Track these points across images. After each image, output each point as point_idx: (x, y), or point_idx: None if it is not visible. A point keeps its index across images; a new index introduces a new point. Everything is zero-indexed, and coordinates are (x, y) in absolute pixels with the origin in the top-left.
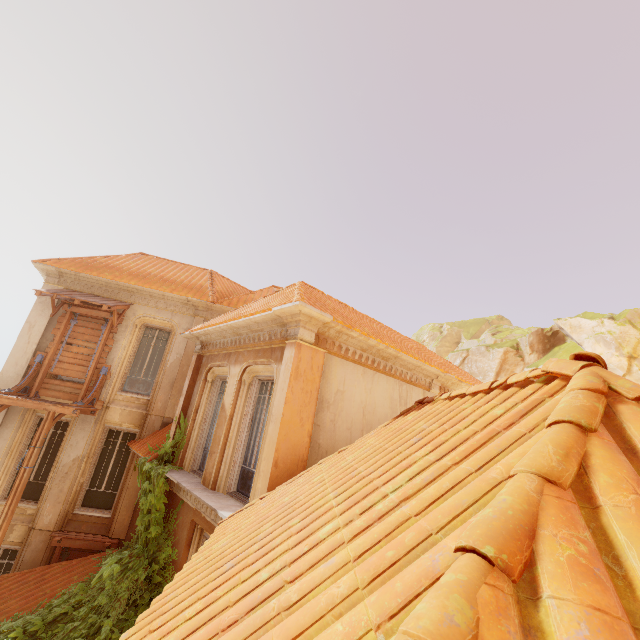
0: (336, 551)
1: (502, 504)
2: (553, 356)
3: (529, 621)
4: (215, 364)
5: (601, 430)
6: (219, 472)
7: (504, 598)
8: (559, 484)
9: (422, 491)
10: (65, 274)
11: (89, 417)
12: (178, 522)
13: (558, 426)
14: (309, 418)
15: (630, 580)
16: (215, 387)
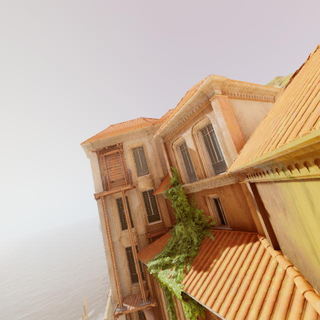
0: None
1: None
2: None
3: None
4: (174, 140)
5: None
6: (204, 171)
7: None
8: None
9: None
10: (93, 143)
11: (133, 190)
12: (195, 201)
13: None
14: (236, 124)
15: None
16: (178, 150)
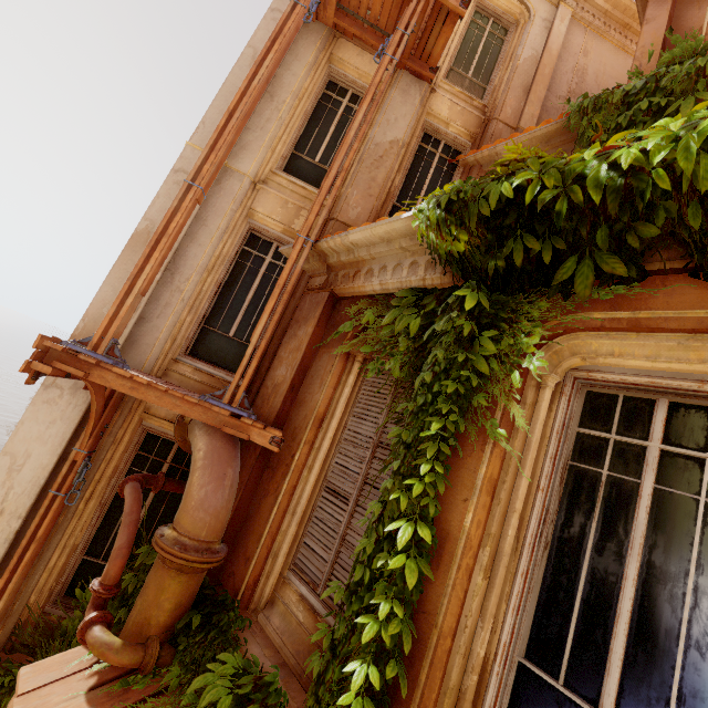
0: None
1: None
2: None
3: None
4: None
5: None
6: None
7: None
8: None
9: None
10: None
11: (412, 90)
12: None
13: None
14: None
15: None
16: None
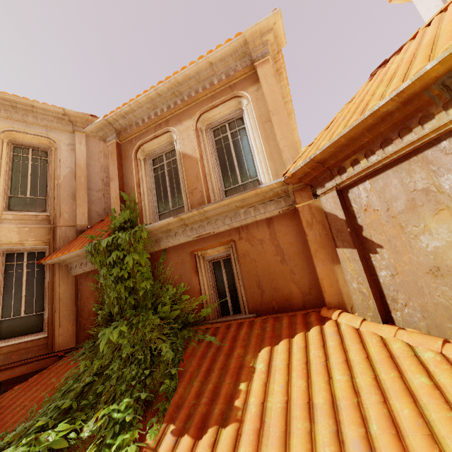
0: None
1: None
2: None
3: None
4: (147, 139)
5: None
6: (210, 198)
7: None
8: None
9: None
10: None
11: None
12: (169, 268)
13: None
14: None
15: None
16: (148, 164)
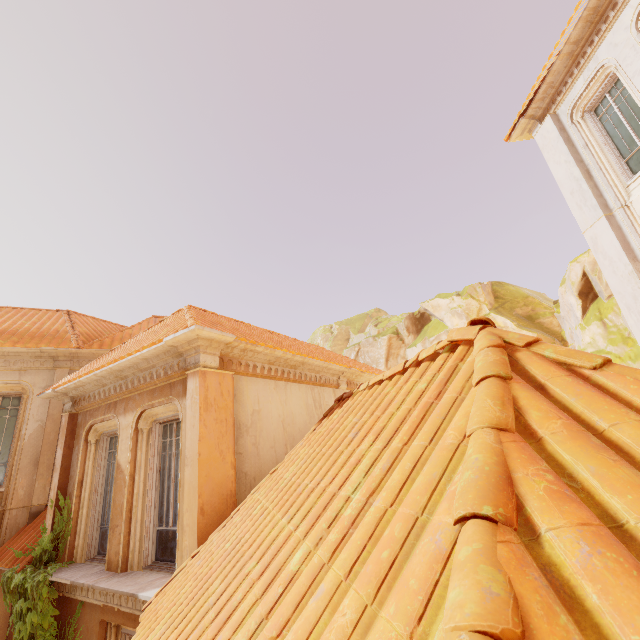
0: (319, 577)
1: (477, 463)
2: (425, 334)
3: (541, 560)
4: (97, 420)
5: (515, 376)
6: (128, 547)
7: (517, 549)
8: (509, 430)
9: (384, 480)
10: None
11: None
12: (80, 632)
13: (485, 382)
14: (229, 448)
15: (587, 490)
16: (102, 447)
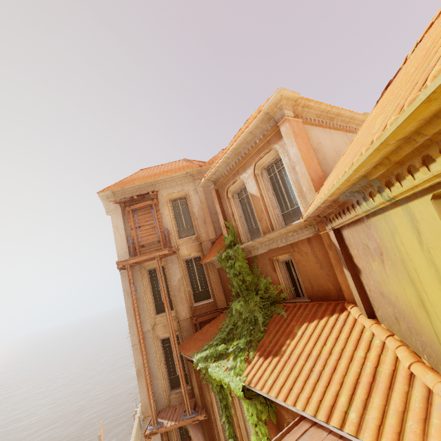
0: None
1: None
2: None
3: None
4: (230, 184)
5: None
6: (272, 224)
7: None
8: None
9: None
10: (116, 193)
11: (173, 257)
12: (259, 267)
13: None
14: (314, 156)
15: None
16: (235, 198)
